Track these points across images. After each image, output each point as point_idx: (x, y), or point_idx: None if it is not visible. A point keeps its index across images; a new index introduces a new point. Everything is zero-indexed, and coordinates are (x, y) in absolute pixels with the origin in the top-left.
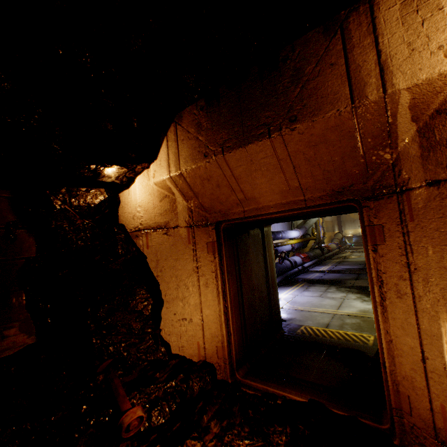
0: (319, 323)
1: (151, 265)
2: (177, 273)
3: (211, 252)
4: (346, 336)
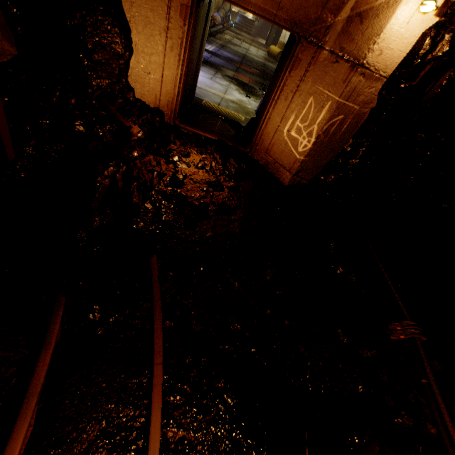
0: (214, 101)
1: (125, 6)
2: (149, 26)
3: (182, 17)
4: (231, 114)
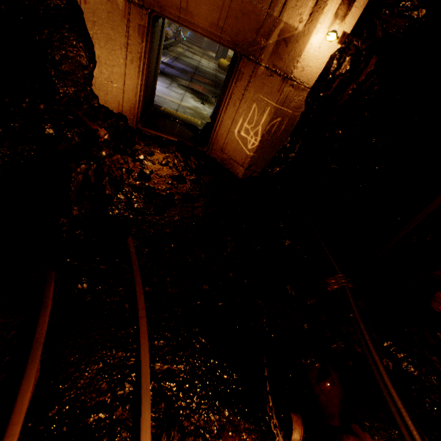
0: (172, 108)
1: (88, 25)
2: (110, 42)
3: (140, 35)
4: (188, 119)
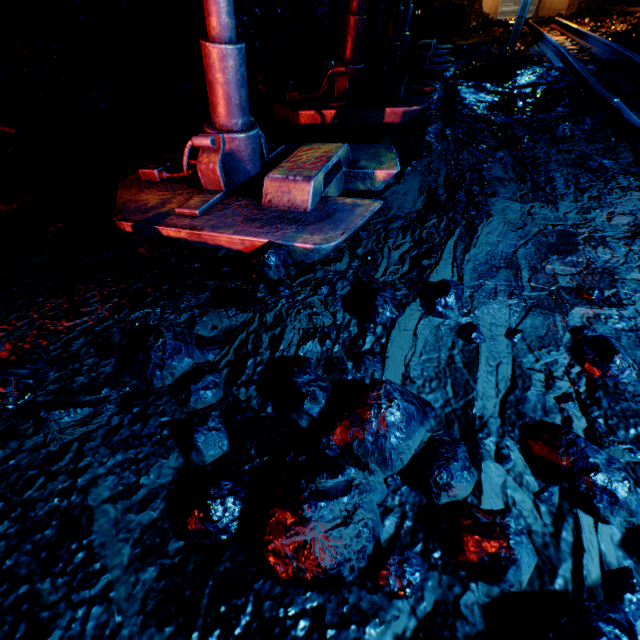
0: None
1: None
2: None
3: None
4: None
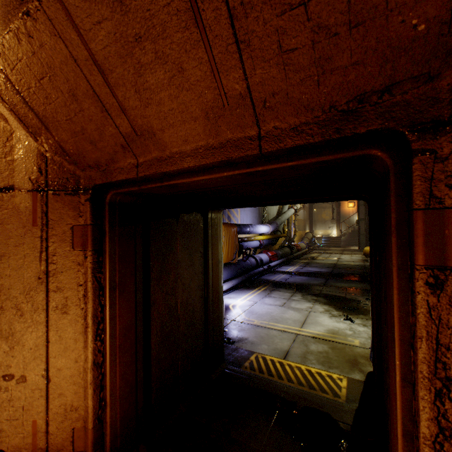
0: (276, 348)
1: None
2: (0, 283)
3: (79, 246)
4: (310, 379)
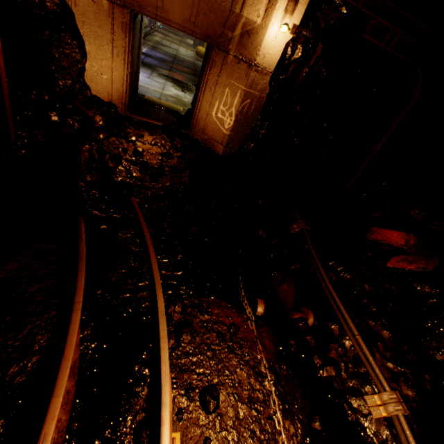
0: (155, 96)
1: (79, 25)
2: (98, 39)
3: (124, 32)
4: (171, 106)
